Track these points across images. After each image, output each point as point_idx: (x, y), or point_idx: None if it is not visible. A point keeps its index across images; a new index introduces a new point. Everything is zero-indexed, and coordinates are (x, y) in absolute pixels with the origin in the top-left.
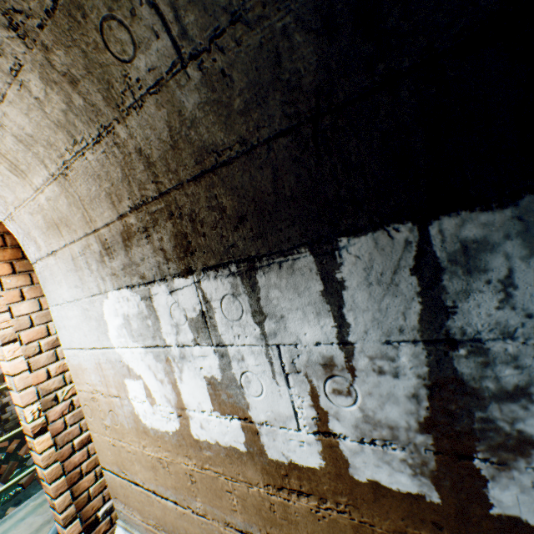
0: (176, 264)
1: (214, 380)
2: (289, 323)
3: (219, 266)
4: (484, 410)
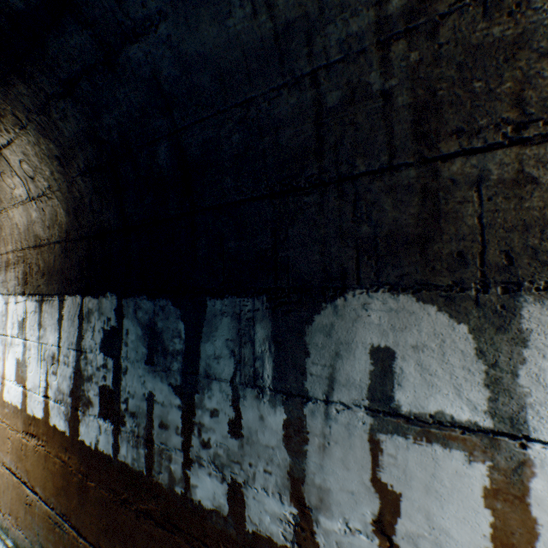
0: (22, 287)
1: (20, 360)
2: (48, 332)
3: (34, 295)
4: (84, 385)
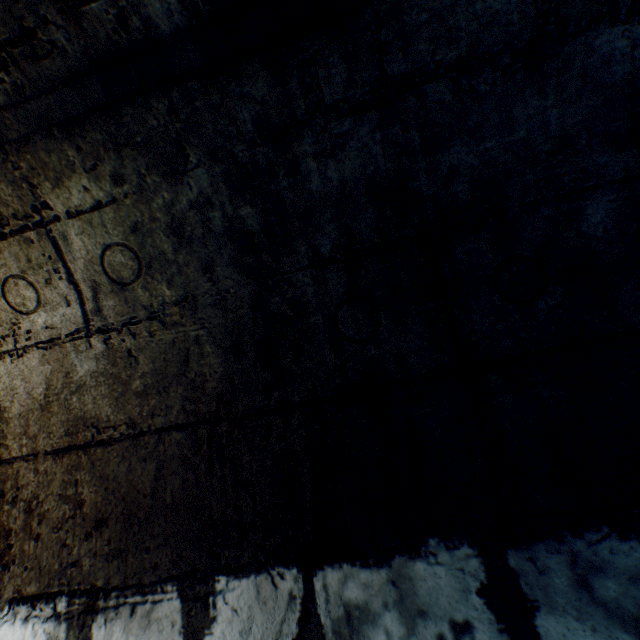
0: None
1: None
2: None
3: (42, 597)
4: None
